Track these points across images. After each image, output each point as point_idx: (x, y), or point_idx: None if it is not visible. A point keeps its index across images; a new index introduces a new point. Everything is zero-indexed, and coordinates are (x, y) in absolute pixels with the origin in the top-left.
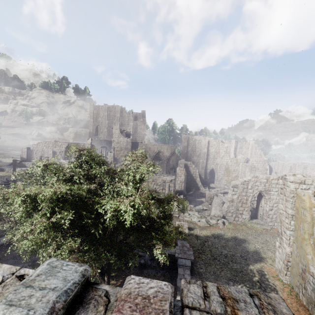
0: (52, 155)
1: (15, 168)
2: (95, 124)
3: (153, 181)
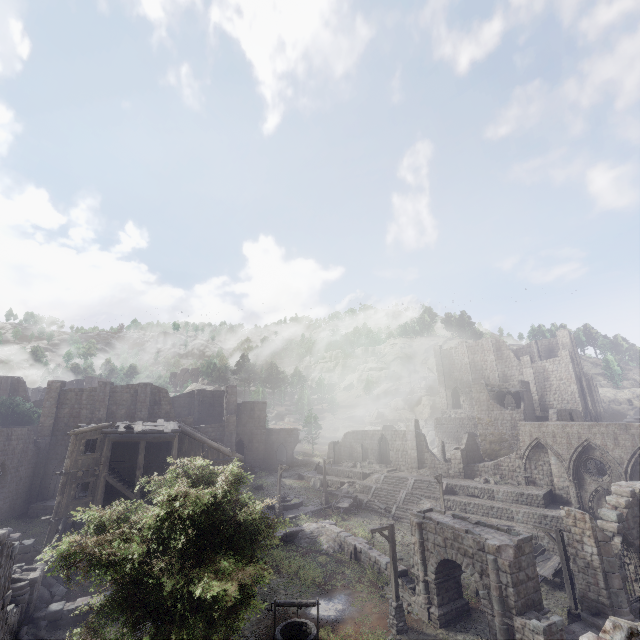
0: (363, 454)
1: (280, 477)
2: (449, 385)
3: (455, 539)
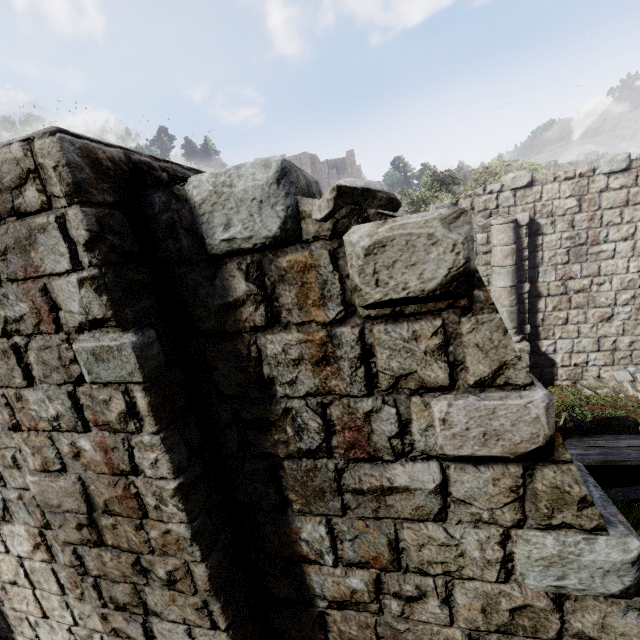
0: None
1: None
2: None
3: None
